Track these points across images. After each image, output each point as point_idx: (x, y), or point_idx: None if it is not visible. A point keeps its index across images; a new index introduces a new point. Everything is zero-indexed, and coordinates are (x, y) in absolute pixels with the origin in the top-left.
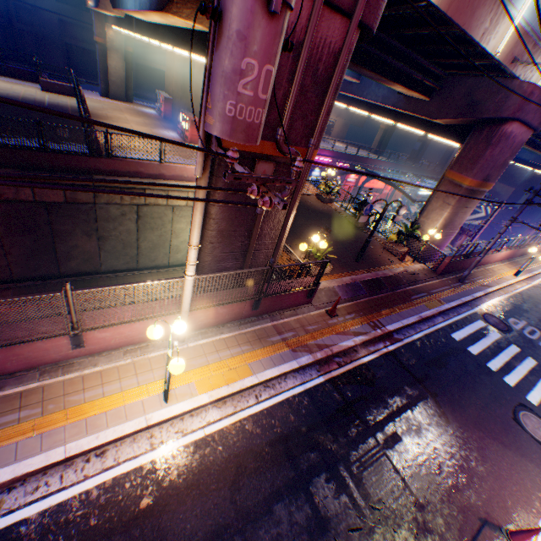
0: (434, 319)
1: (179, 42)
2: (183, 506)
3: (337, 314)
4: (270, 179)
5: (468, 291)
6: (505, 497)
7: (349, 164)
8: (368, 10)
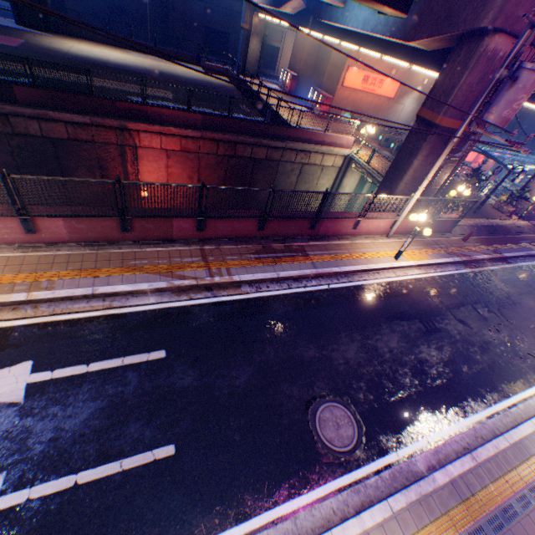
0: None
1: (380, 50)
2: (419, 297)
3: (468, 242)
4: (517, 143)
5: None
6: None
7: None
8: None
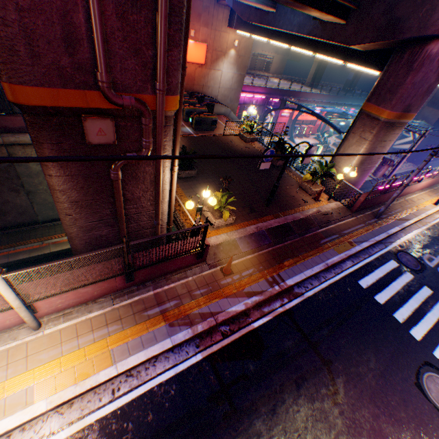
0: (343, 264)
1: None
2: None
3: (233, 272)
4: None
5: (384, 227)
6: None
7: (281, 99)
8: None
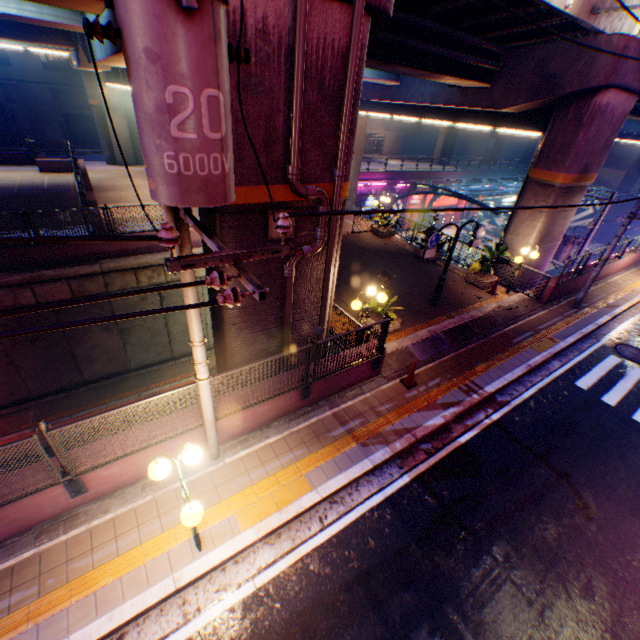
0: (549, 364)
1: None
2: None
3: (416, 383)
4: (244, 254)
5: (588, 318)
6: None
7: (408, 183)
8: None
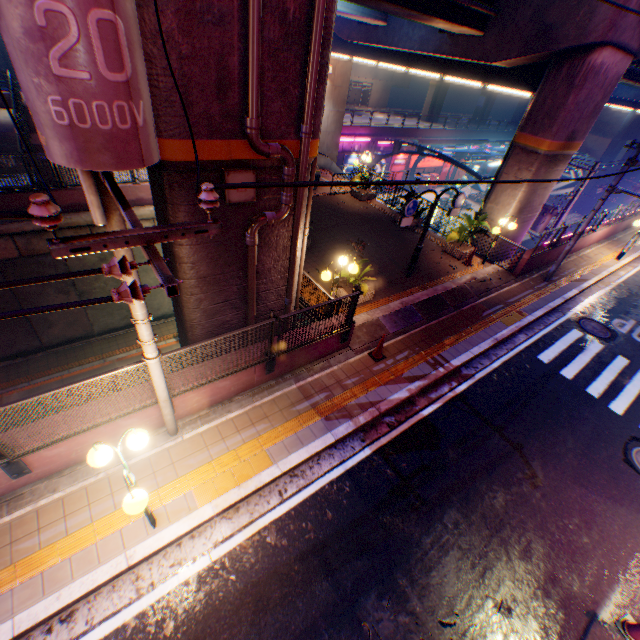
0: (515, 338)
1: None
2: None
3: (385, 356)
4: (158, 234)
5: (557, 291)
6: (619, 575)
7: (393, 141)
8: None
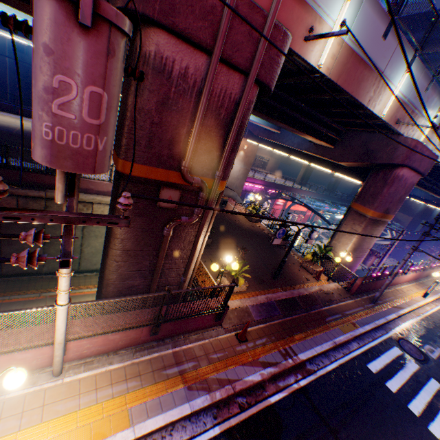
0: (350, 344)
1: None
2: None
3: (247, 339)
4: (79, 218)
5: (381, 312)
6: None
7: (277, 191)
8: (264, 71)
